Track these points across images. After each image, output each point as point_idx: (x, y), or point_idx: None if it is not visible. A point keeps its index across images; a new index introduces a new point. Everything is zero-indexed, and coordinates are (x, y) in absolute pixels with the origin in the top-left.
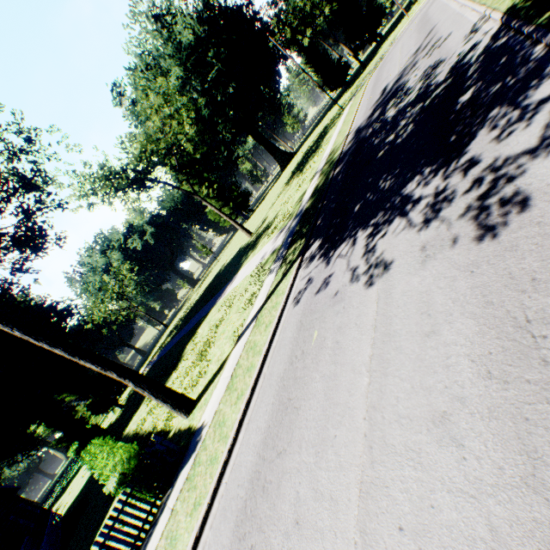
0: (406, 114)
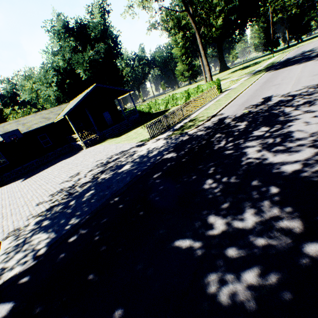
0: (314, 53)
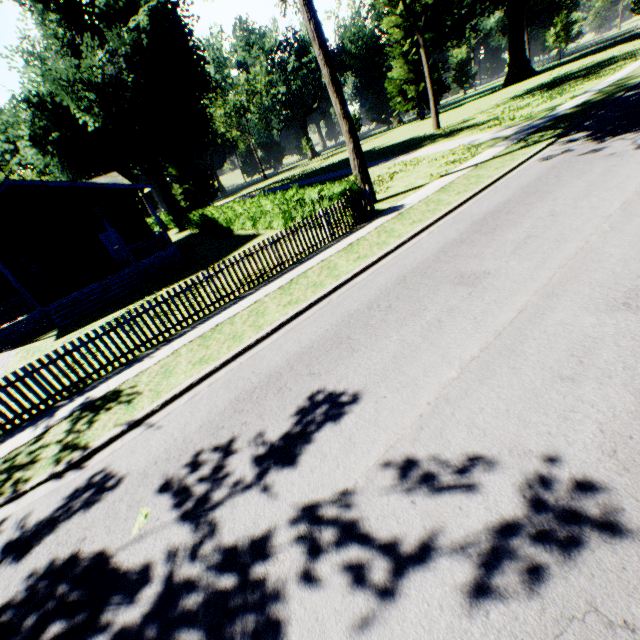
0: None
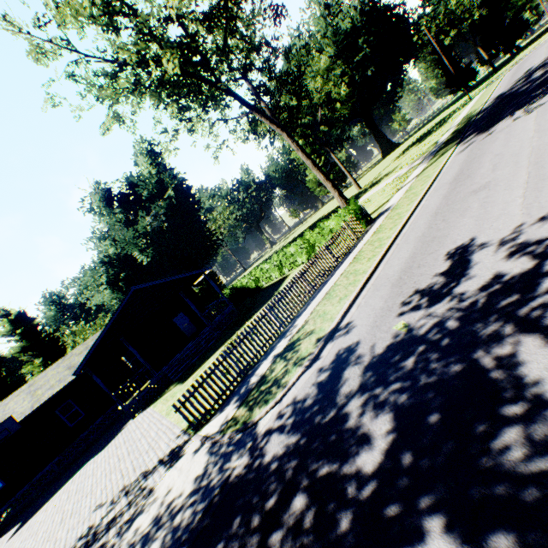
0: None
